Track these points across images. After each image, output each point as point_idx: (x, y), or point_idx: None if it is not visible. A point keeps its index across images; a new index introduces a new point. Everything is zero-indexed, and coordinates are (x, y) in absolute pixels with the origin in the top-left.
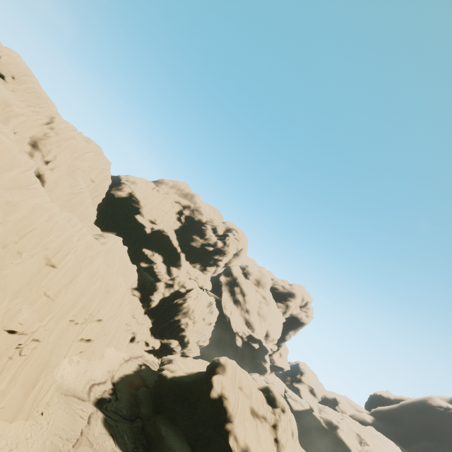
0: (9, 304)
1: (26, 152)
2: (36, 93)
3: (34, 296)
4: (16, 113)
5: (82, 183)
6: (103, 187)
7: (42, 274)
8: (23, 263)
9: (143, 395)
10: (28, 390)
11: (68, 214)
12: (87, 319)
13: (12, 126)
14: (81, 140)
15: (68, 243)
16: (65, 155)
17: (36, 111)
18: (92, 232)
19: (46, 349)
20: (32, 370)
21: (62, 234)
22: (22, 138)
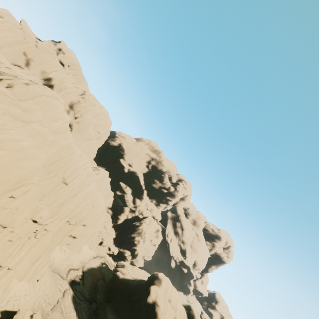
0: (37, 203)
1: (66, 110)
2: (79, 76)
3: (51, 201)
4: (66, 87)
5: (93, 133)
6: (104, 137)
7: (58, 187)
8: (50, 179)
9: (100, 286)
10: (33, 262)
11: (81, 152)
12: (77, 222)
13: (62, 94)
14: (98, 106)
15: (78, 170)
16: (87, 115)
17: (77, 86)
18: (92, 165)
19: (50, 237)
20: (39, 249)
21: (75, 164)
22: (65, 102)
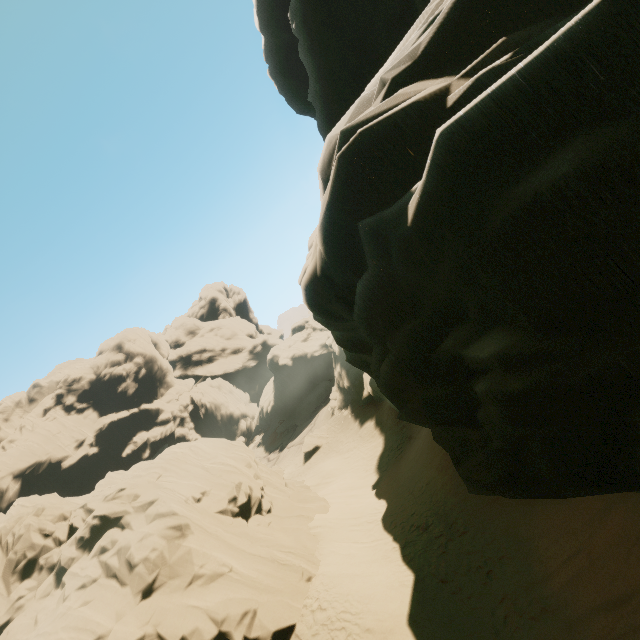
0: None
1: None
2: None
3: None
4: None
5: None
6: None
7: None
8: None
9: (282, 427)
10: None
11: None
12: None
13: None
14: None
15: None
16: None
17: None
18: None
19: None
20: None
21: None
22: None
